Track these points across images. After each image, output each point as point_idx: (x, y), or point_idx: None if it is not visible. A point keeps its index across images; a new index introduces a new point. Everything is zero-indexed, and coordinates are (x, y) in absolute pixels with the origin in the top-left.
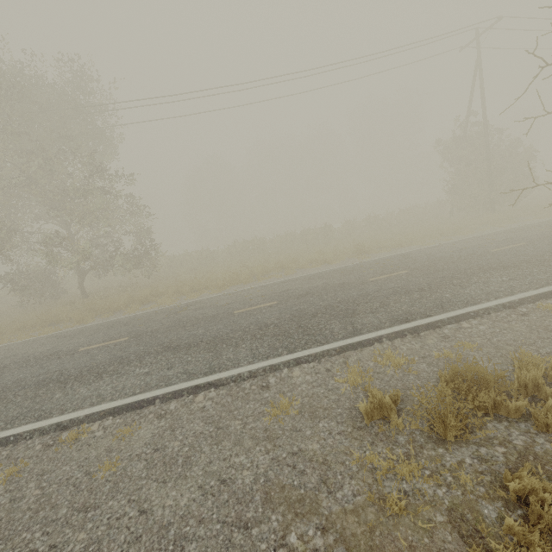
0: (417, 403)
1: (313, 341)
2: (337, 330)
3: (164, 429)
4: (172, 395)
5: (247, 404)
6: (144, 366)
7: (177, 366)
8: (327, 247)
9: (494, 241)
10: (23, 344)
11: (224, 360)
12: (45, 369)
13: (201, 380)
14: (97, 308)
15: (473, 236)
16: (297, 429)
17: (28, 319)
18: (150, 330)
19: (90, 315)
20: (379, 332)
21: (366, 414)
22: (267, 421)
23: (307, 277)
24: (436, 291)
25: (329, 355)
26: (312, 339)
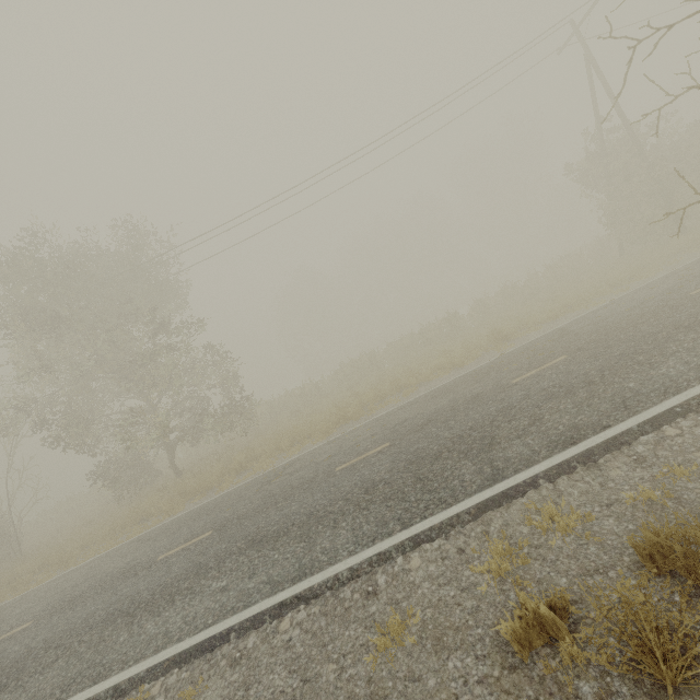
0: (607, 603)
1: (436, 501)
2: (469, 477)
3: (236, 686)
4: (250, 623)
5: (347, 629)
6: (222, 577)
7: (260, 571)
8: (455, 344)
9: (694, 277)
10: (107, 557)
11: (318, 552)
12: (117, 595)
13: (287, 593)
14: (188, 490)
15: (660, 277)
16: (414, 675)
17: (118, 519)
18: (237, 516)
19: (181, 501)
20: (532, 470)
21: (516, 641)
22: (372, 661)
23: (430, 394)
24: (613, 380)
25: (460, 523)
26: (435, 498)
